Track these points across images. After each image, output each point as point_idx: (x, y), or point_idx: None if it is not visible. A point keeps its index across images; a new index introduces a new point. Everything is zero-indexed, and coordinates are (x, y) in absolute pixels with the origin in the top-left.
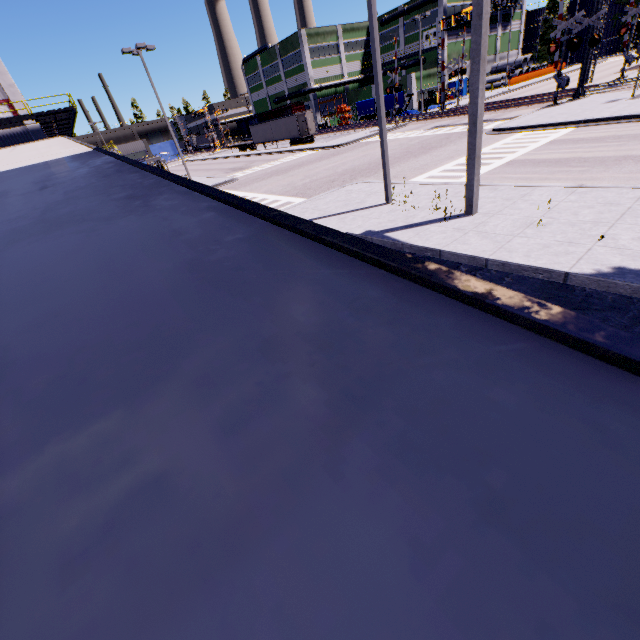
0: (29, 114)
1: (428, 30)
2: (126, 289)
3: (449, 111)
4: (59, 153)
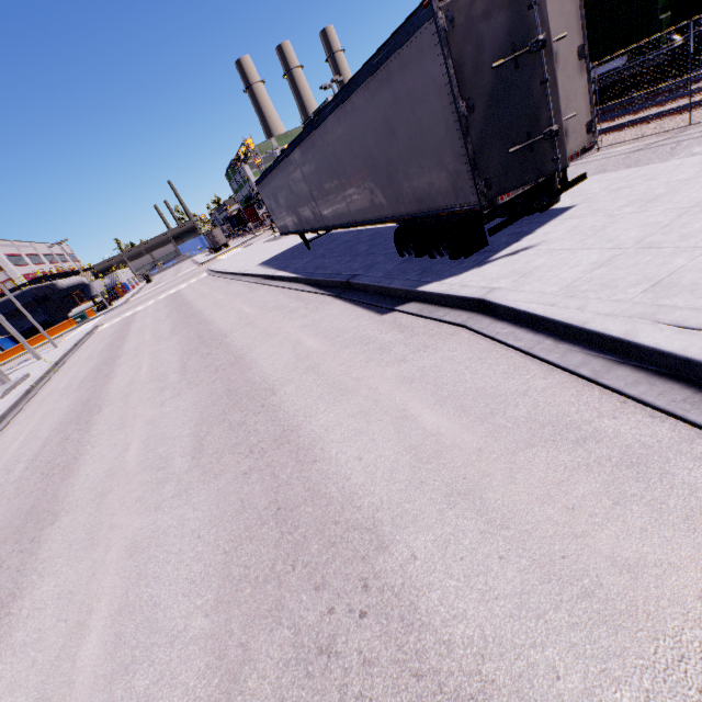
0: (17, 287)
1: None
2: None
3: None
4: None
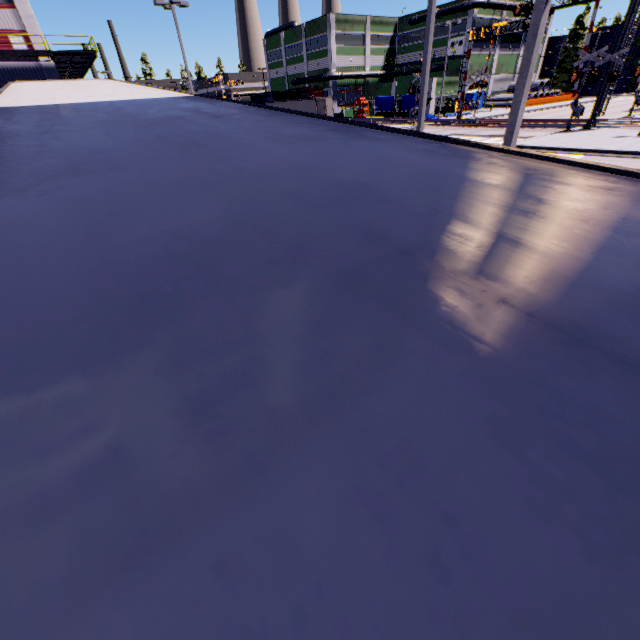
0: (47, 50)
1: (455, 37)
2: (446, 168)
3: (465, 121)
4: (153, 93)
